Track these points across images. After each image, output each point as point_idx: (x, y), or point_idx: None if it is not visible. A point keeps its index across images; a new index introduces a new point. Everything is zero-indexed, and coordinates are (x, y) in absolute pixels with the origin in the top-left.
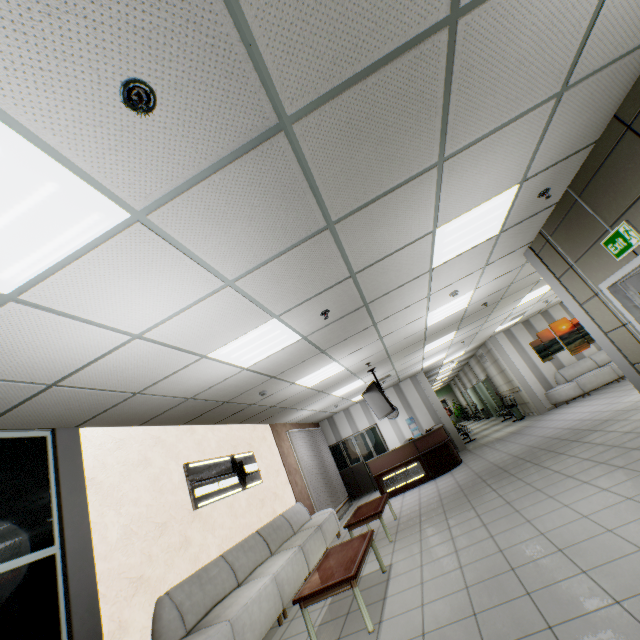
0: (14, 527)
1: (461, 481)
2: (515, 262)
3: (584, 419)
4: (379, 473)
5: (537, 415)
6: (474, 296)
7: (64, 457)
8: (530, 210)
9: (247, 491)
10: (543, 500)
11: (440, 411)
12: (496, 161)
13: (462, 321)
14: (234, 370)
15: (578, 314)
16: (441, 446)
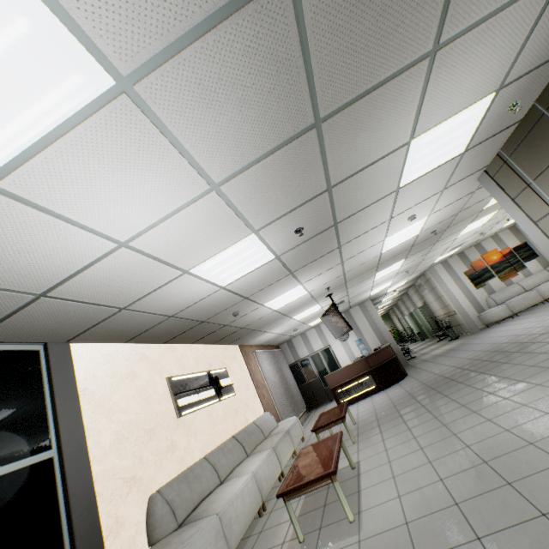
0: (12, 433)
1: (411, 390)
2: (468, 188)
3: (519, 334)
4: (335, 386)
5: (470, 334)
6: (427, 223)
7: (57, 369)
8: (496, 127)
9: (223, 402)
10: (499, 401)
11: (385, 333)
12: (483, 58)
13: (411, 249)
14: (212, 288)
15: (531, 232)
16: (389, 362)
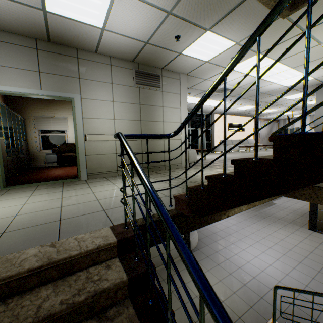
0: (207, 125)
1: None
2: None
3: None
4: None
5: None
6: None
7: (212, 118)
8: None
9: (240, 132)
10: None
11: None
12: (289, 93)
13: None
14: (240, 110)
15: None
16: None
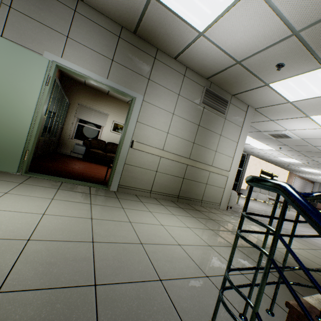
0: (240, 164)
1: None
2: None
3: None
4: (318, 208)
5: None
6: None
7: (247, 159)
8: None
9: None
10: None
11: None
12: None
13: None
14: (282, 160)
15: None
16: None
